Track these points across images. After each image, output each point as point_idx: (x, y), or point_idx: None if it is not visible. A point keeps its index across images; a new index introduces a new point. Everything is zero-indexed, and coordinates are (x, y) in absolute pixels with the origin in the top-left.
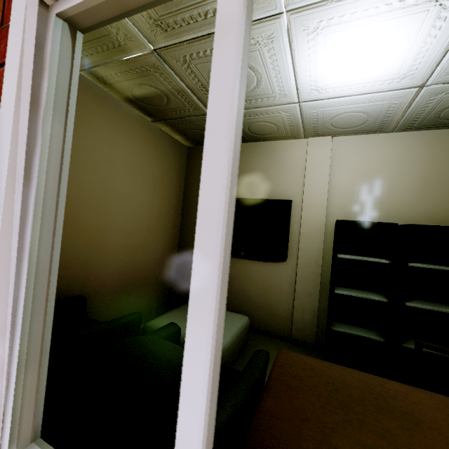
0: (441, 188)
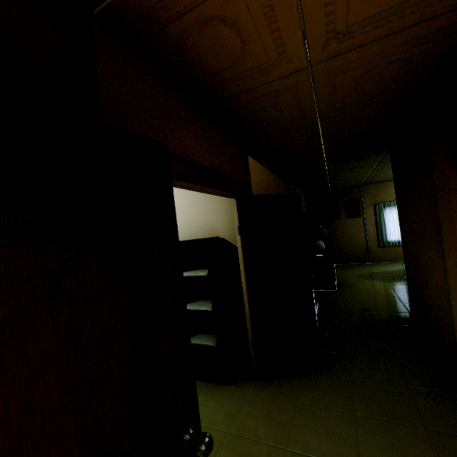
0: (204, 204)
